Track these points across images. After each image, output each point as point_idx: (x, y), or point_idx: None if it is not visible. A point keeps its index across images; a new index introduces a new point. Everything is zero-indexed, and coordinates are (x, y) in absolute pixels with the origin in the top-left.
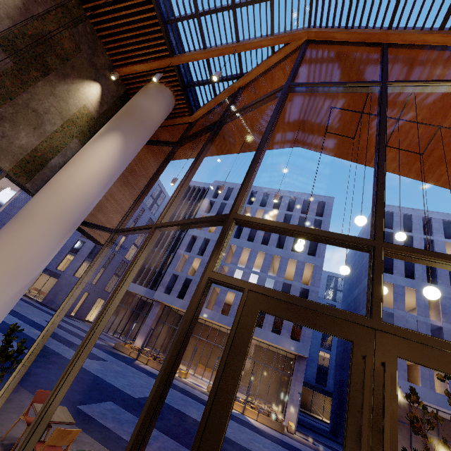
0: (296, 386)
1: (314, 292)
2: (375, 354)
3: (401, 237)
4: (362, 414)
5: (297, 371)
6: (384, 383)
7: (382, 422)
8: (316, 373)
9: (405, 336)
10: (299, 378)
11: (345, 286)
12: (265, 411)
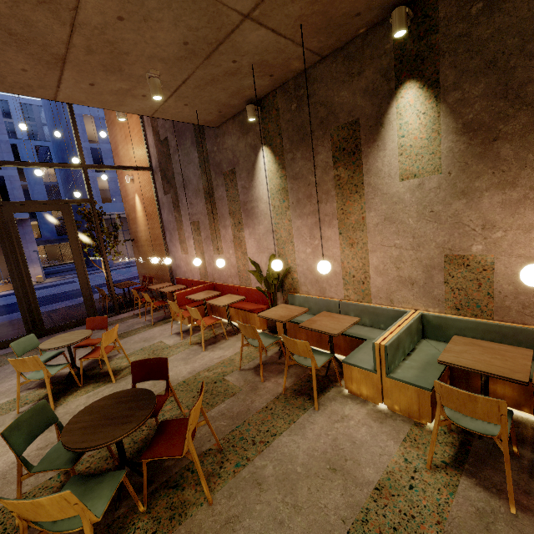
0: (30, 248)
1: (3, 142)
2: (4, 215)
3: (23, 129)
4: (4, 237)
5: (24, 235)
6: (9, 224)
7: (13, 236)
8: (55, 228)
9: (14, 204)
10: (30, 240)
11: (49, 121)
12: (4, 282)
